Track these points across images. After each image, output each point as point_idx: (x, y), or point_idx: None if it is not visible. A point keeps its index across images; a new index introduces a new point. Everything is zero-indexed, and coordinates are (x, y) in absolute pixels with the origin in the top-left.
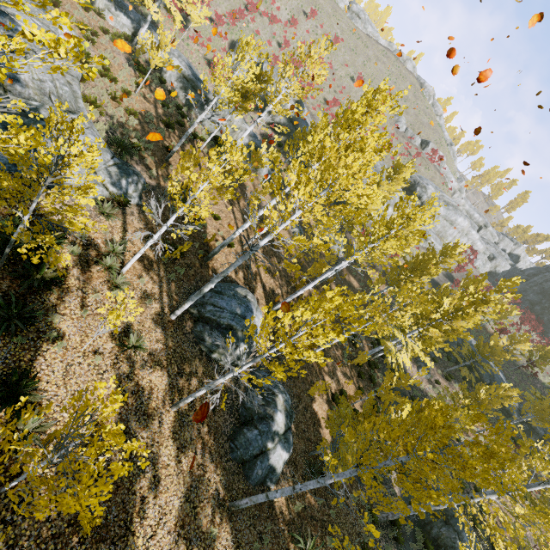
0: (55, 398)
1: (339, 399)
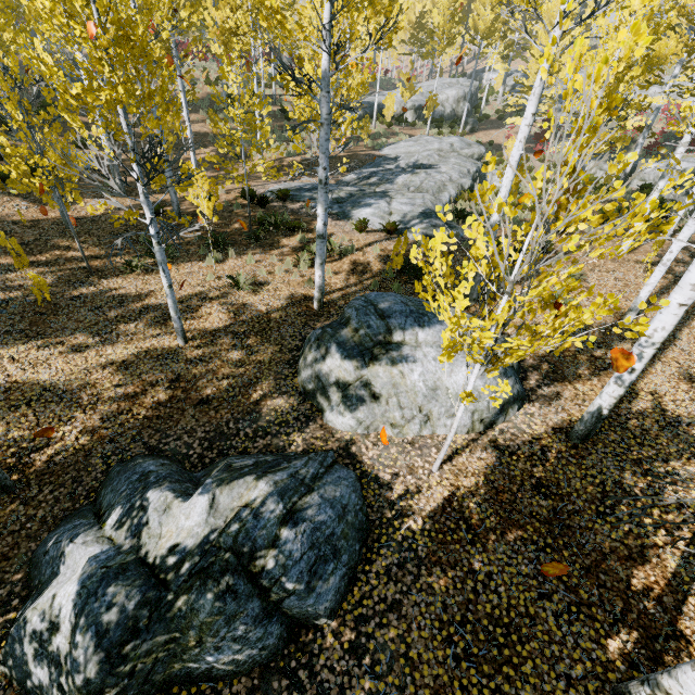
0: None
1: None
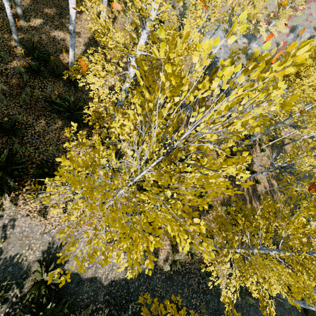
0: (257, 178)
1: None
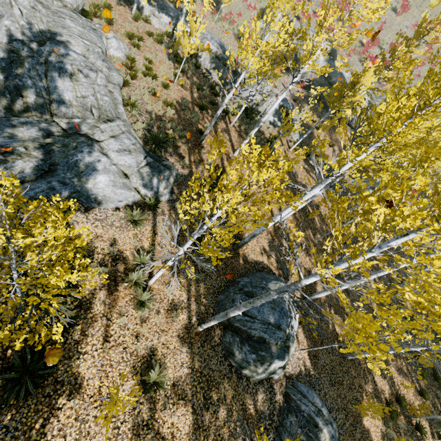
0: None
1: (396, 412)
